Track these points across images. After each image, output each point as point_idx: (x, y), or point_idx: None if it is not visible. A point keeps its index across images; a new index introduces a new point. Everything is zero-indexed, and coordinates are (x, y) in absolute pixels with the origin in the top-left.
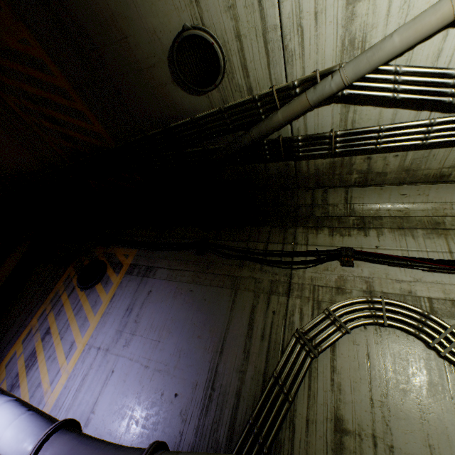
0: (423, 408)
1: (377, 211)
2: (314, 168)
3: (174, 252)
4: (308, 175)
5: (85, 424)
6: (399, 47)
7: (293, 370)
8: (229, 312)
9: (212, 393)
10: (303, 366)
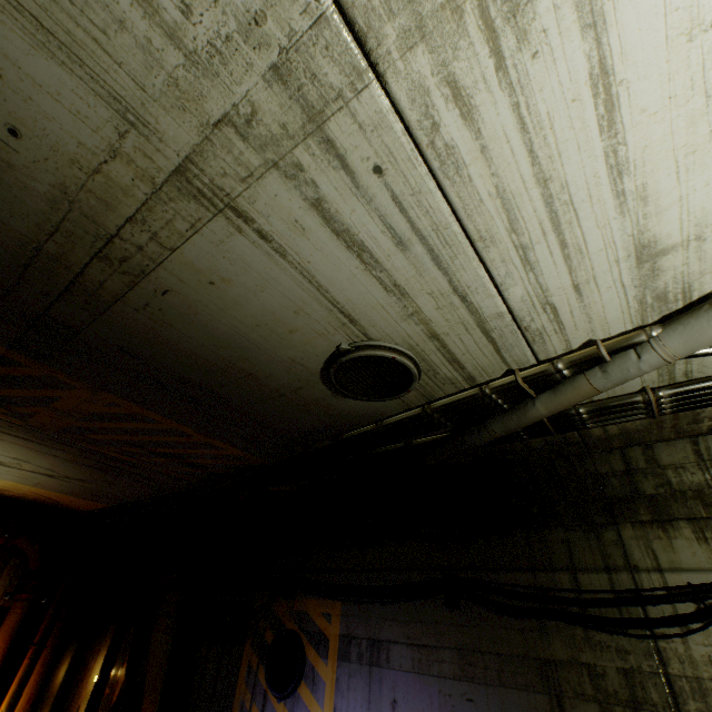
0: None
1: None
2: (617, 428)
3: (405, 604)
4: (606, 436)
5: None
6: None
7: None
8: None
9: None
10: None
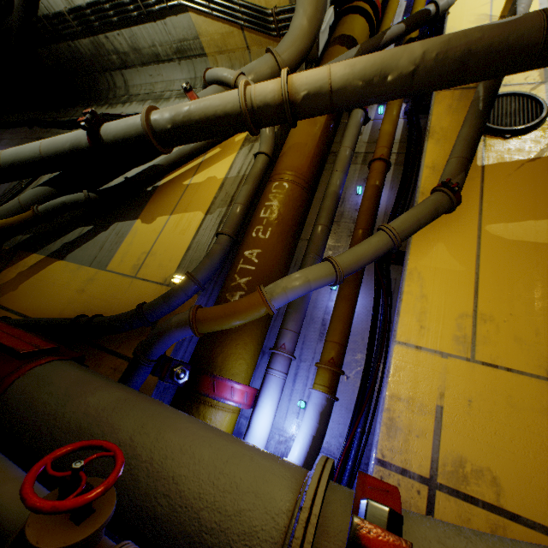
0: None
1: (140, 91)
2: (88, 50)
3: (18, 129)
4: (90, 58)
5: None
6: None
7: None
8: None
9: None
10: None
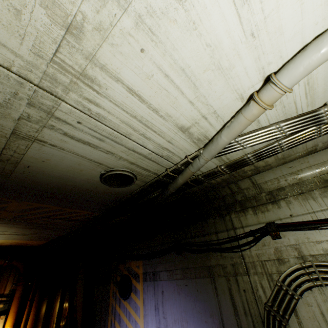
0: None
1: (278, 183)
2: (220, 179)
3: (163, 256)
4: (218, 182)
5: None
6: (229, 141)
7: None
8: (216, 297)
9: None
10: None
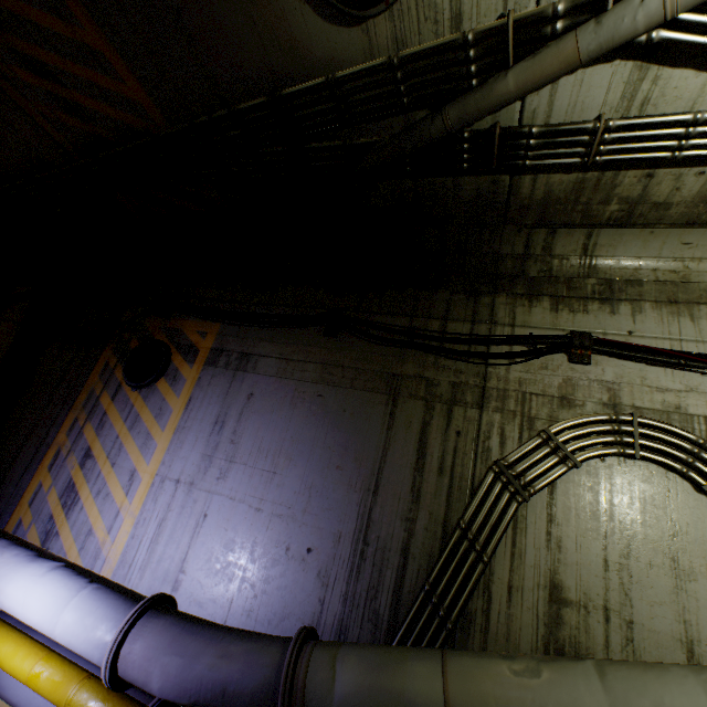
0: (680, 573)
1: (636, 271)
2: (544, 191)
3: (285, 331)
4: (528, 203)
5: (173, 587)
6: None
7: (491, 519)
8: (385, 431)
9: (364, 549)
10: (506, 514)
